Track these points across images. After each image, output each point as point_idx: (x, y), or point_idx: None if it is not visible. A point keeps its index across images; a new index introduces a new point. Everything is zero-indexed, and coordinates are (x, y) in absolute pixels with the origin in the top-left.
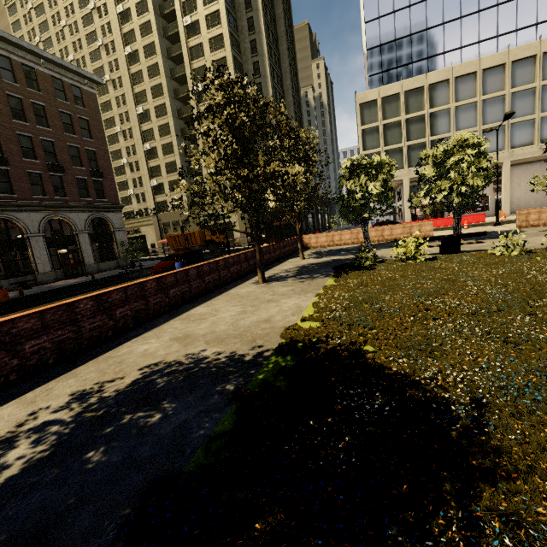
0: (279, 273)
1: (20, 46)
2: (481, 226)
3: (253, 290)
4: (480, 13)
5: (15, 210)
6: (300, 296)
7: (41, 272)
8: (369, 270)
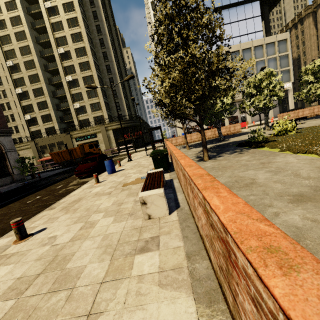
0: (199, 155)
1: None
2: (250, 127)
3: (216, 163)
4: (224, 26)
5: None
6: (279, 156)
7: None
8: (273, 141)
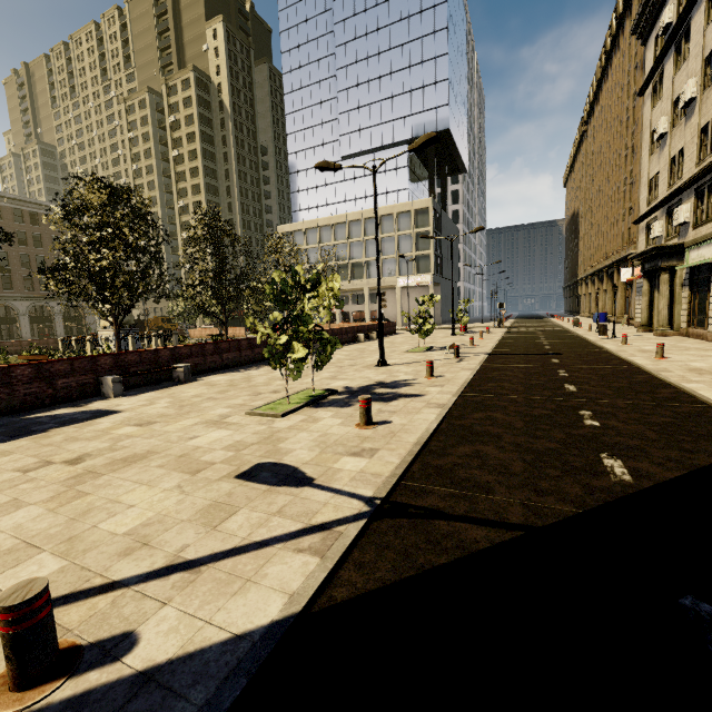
0: None
1: (29, 202)
2: None
3: None
4: (356, 180)
5: (13, 300)
6: None
7: (24, 338)
8: None
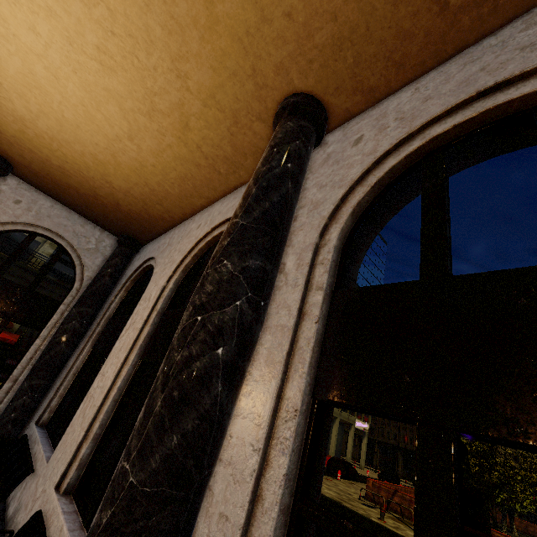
0: None
1: None
2: None
3: None
4: None
5: None
6: None
7: None
8: None
